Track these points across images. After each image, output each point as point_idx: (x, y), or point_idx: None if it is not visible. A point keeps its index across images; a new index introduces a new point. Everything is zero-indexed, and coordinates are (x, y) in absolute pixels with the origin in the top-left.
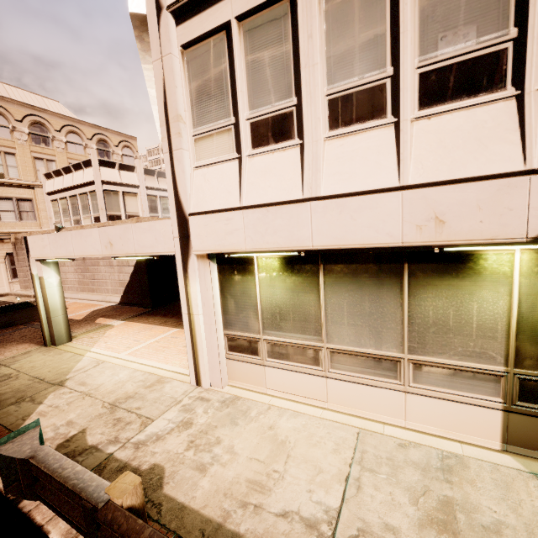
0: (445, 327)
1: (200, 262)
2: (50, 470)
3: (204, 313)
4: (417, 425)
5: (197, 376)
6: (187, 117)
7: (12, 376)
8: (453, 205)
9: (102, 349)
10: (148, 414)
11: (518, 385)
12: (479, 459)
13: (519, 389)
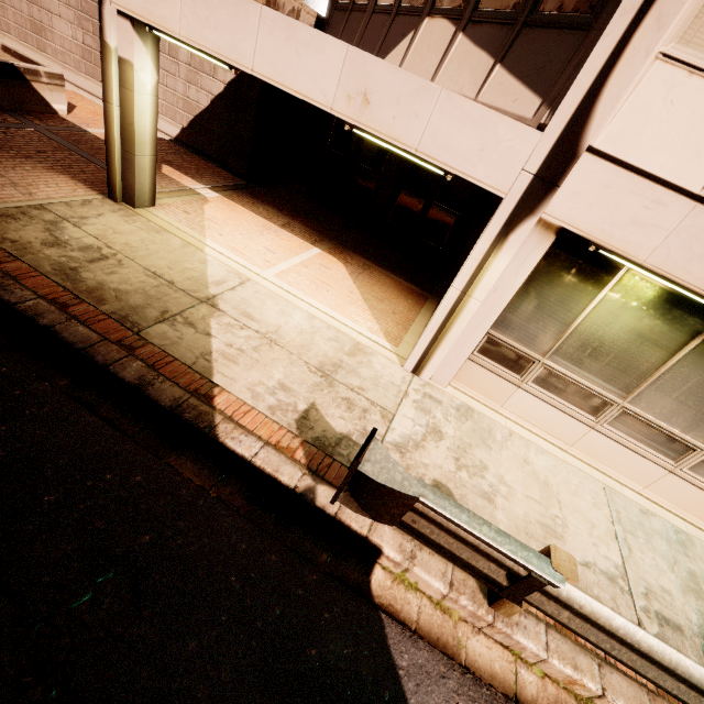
0: None
1: (536, 232)
2: (464, 523)
3: (486, 300)
4: (652, 495)
5: (421, 364)
6: None
7: (105, 253)
8: None
9: (226, 248)
10: (380, 402)
11: None
12: (699, 538)
13: None
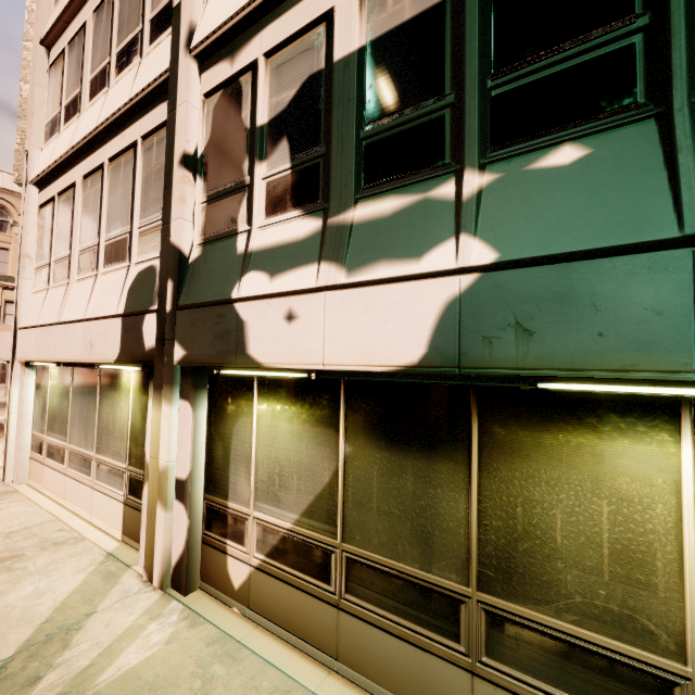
0: (109, 430)
1: (22, 368)
2: None
3: (18, 413)
4: (95, 520)
5: (5, 471)
6: (35, 255)
7: None
8: (96, 335)
9: None
10: None
11: (129, 480)
12: (94, 542)
13: (130, 484)
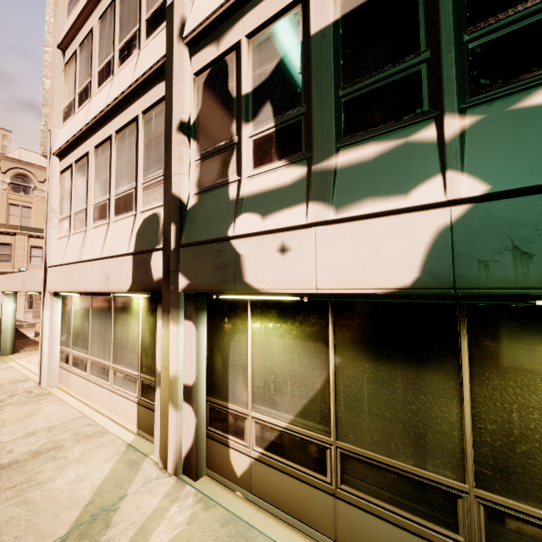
0: (123, 345)
1: (51, 297)
2: None
3: (49, 332)
4: (114, 416)
5: (40, 377)
6: (58, 210)
7: None
8: (111, 270)
9: (24, 360)
10: None
11: (141, 385)
12: (116, 435)
13: (142, 388)
